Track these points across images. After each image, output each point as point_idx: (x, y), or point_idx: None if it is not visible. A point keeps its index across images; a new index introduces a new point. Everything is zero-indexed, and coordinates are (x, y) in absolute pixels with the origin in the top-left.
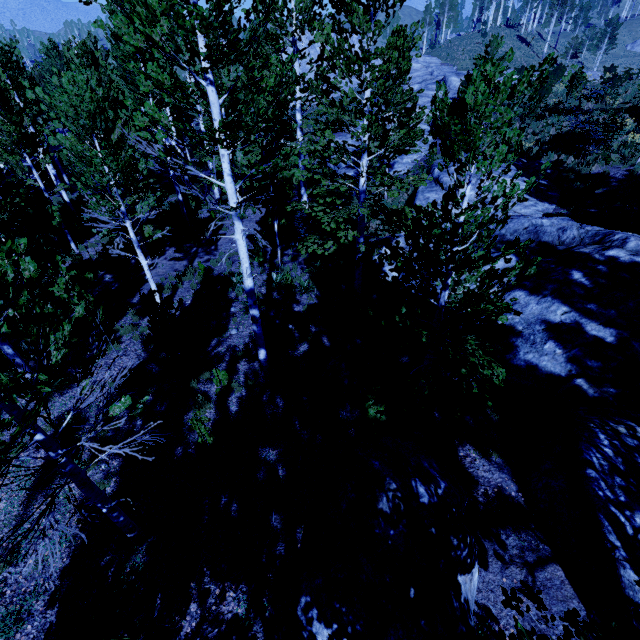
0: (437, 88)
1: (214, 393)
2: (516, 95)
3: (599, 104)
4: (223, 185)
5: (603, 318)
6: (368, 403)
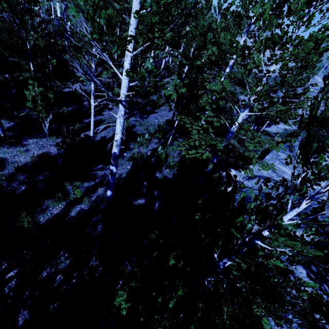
0: None
1: (72, 196)
2: None
3: None
4: (121, 77)
5: None
6: (121, 292)
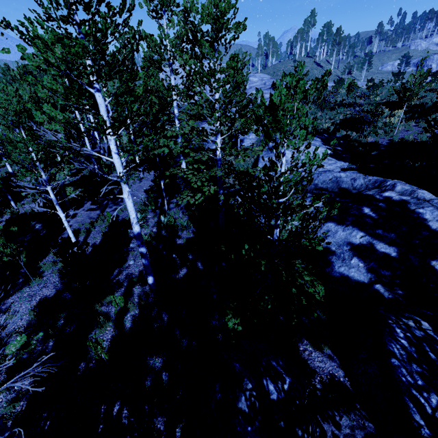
0: (256, 92)
1: (114, 313)
2: (308, 96)
3: (367, 100)
4: (112, 160)
5: (387, 239)
6: (227, 317)
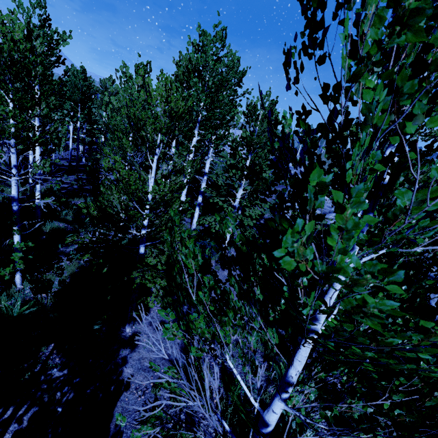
0: None
1: None
2: None
3: None
4: None
5: None
6: None
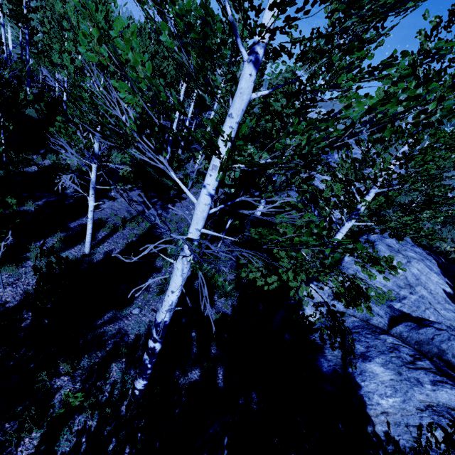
0: None
1: (60, 401)
2: None
3: None
4: (194, 200)
5: None
6: None
